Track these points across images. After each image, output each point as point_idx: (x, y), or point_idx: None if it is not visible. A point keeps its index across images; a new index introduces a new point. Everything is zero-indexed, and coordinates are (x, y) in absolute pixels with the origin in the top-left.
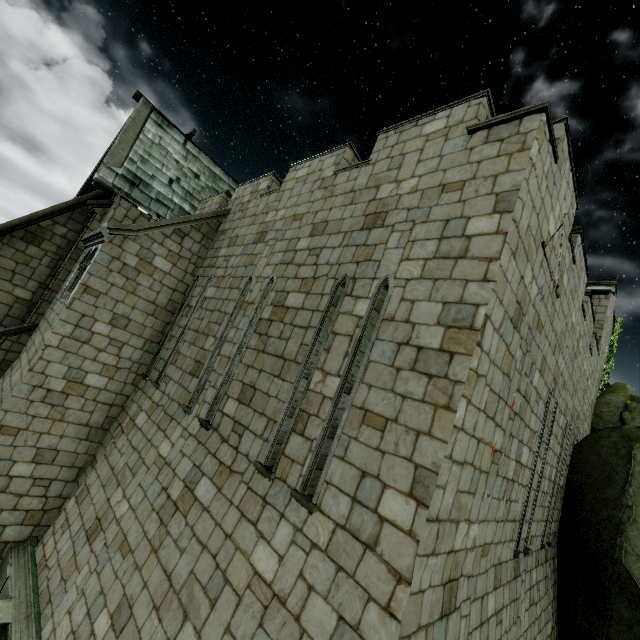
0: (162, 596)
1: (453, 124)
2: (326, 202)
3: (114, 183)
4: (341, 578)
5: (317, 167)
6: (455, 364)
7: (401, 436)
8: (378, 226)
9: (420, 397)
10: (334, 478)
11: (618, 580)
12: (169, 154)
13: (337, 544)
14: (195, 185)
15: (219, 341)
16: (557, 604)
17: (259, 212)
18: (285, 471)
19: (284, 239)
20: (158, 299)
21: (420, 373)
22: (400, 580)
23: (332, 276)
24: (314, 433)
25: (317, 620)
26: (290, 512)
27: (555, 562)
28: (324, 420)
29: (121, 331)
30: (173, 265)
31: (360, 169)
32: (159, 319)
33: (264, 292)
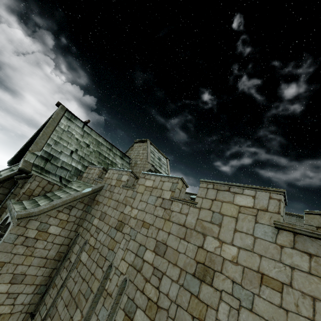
0: None
1: (259, 208)
2: (165, 224)
3: (34, 162)
4: None
5: (159, 185)
6: None
7: None
8: (208, 283)
9: None
10: None
11: None
12: (73, 135)
13: None
14: (86, 151)
15: (84, 320)
16: None
17: (120, 201)
18: None
19: (135, 241)
20: (49, 254)
21: None
22: None
23: (171, 317)
24: None
25: None
26: None
27: None
28: None
29: (18, 285)
30: (62, 228)
31: (189, 207)
32: (48, 267)
33: (119, 289)
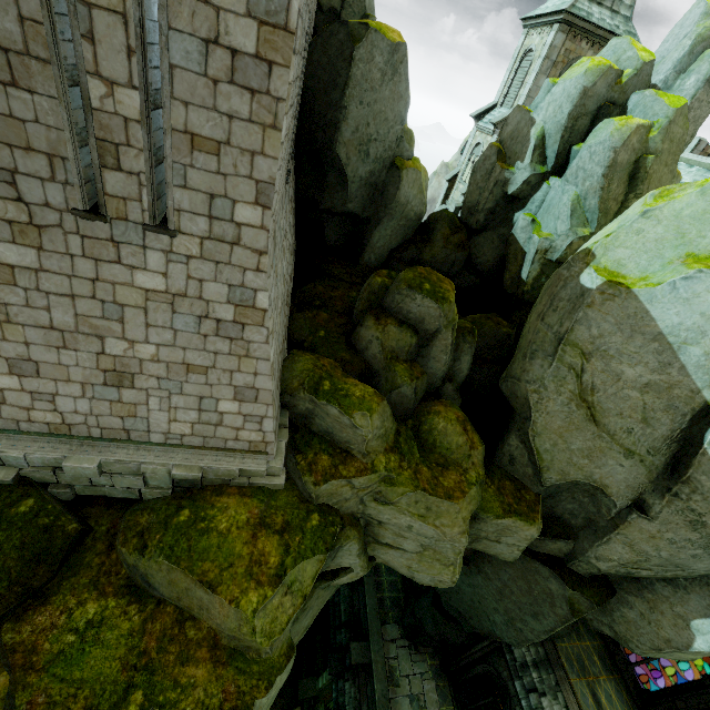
0: (60, 340)
1: None
2: None
3: None
4: (222, 268)
5: None
6: (276, 78)
7: (238, 158)
8: None
9: (247, 117)
10: (184, 206)
11: (333, 163)
12: None
13: (209, 250)
14: None
15: None
16: (295, 188)
17: None
18: (121, 211)
19: None
20: None
21: (241, 88)
22: (261, 254)
23: None
24: (136, 167)
25: (215, 293)
26: (152, 243)
27: (294, 160)
28: (143, 150)
29: None
30: None
31: None
32: None
33: None
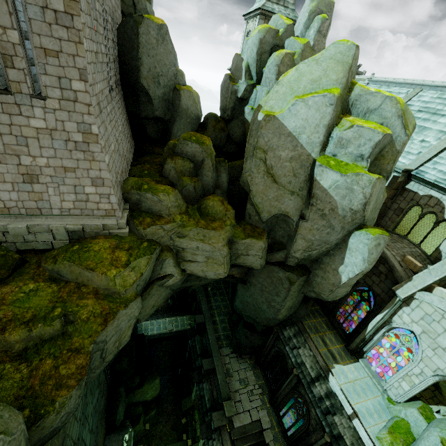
0: None
1: None
2: None
3: None
4: (71, 114)
5: None
6: (75, 21)
7: (67, 59)
8: None
9: (67, 39)
10: (47, 84)
11: (141, 90)
12: None
13: (64, 105)
14: None
15: None
16: (126, 108)
17: None
18: (18, 88)
19: None
20: None
21: (62, 26)
22: (89, 106)
23: None
24: (22, 66)
25: (71, 127)
26: (35, 104)
27: (122, 92)
28: (23, 58)
29: None
30: None
31: None
32: None
33: None
